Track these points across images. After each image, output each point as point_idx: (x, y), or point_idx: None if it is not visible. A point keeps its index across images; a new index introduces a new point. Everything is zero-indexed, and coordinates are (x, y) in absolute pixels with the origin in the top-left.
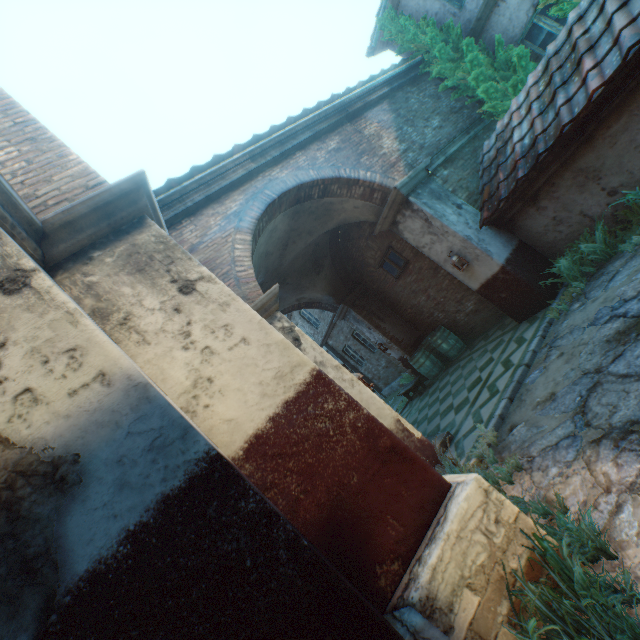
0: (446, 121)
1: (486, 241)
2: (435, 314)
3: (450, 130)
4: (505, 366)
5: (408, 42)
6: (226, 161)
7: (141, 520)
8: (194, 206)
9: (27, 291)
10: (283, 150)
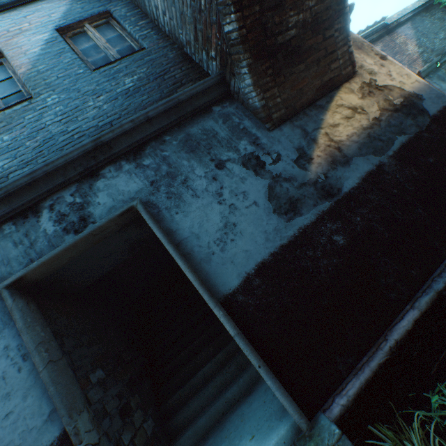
0: None
1: None
2: None
3: None
4: None
5: None
6: None
7: (439, 110)
8: None
9: (387, 61)
10: None
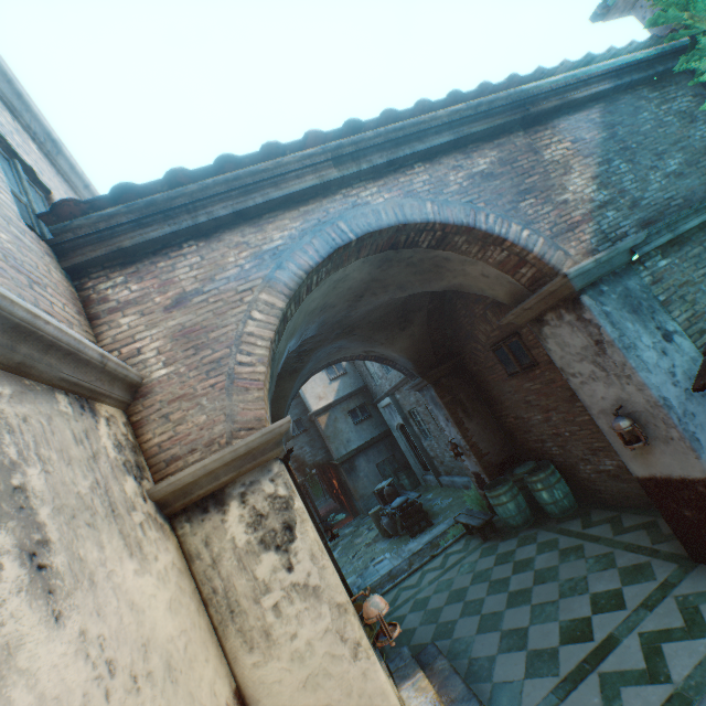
0: (693, 165)
1: (698, 419)
2: (547, 444)
3: (695, 184)
4: (649, 660)
5: (679, 6)
6: (289, 156)
7: None
8: (211, 222)
9: None
10: (394, 156)
